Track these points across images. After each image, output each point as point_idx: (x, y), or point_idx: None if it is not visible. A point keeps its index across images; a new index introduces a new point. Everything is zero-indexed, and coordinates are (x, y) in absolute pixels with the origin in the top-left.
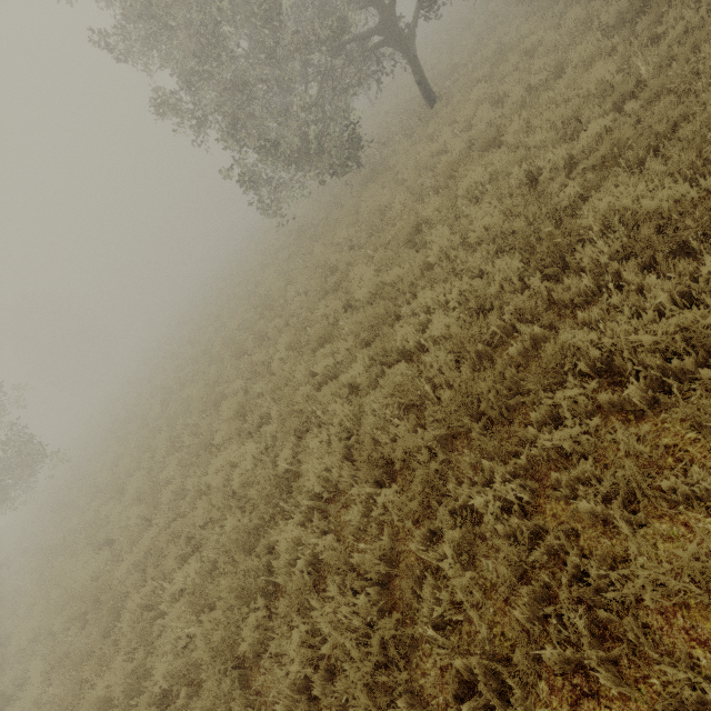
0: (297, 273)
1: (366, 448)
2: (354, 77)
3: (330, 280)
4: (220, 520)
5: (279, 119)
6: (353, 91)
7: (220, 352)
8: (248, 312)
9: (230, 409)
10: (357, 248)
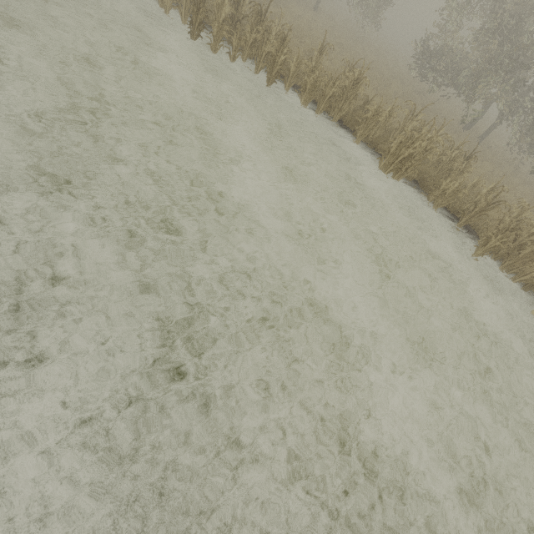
0: None
1: None
2: None
3: None
4: None
5: None
6: None
7: None
8: None
9: None
10: None
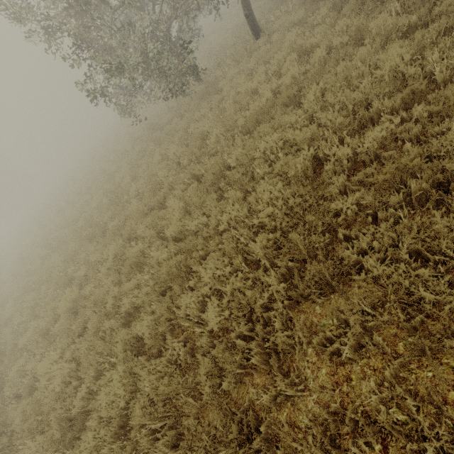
0: (140, 173)
1: (125, 453)
2: (194, 2)
3: (154, 200)
4: (33, 430)
5: (121, 38)
6: (193, 15)
7: (82, 227)
8: (103, 198)
9: (64, 307)
10: (182, 166)
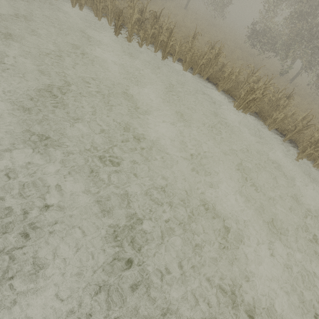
0: None
1: None
2: None
3: None
4: None
5: None
6: None
7: None
8: None
9: None
10: None
